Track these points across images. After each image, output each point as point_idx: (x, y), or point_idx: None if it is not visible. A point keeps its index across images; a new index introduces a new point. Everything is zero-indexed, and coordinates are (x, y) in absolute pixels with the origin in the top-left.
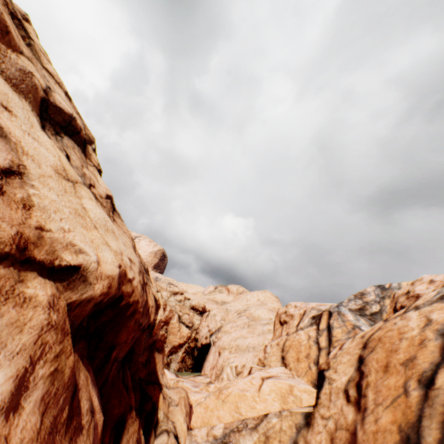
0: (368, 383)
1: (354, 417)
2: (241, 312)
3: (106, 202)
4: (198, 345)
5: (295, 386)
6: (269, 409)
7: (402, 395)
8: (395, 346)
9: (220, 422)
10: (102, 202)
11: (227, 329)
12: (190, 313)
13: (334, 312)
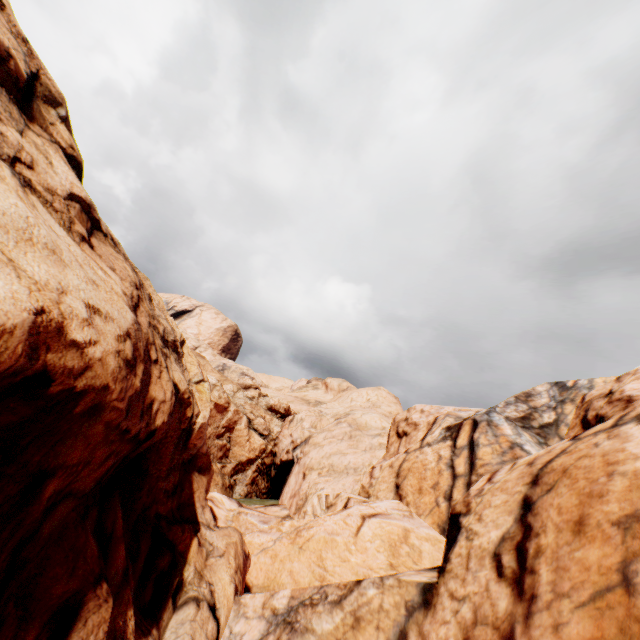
0: (539, 549)
1: (510, 607)
2: (341, 417)
3: (65, 206)
4: (276, 461)
5: (412, 530)
6: (370, 564)
7: (617, 589)
8: (599, 487)
9: (293, 579)
10: (50, 201)
11: (318, 440)
12: (266, 417)
13: (482, 421)
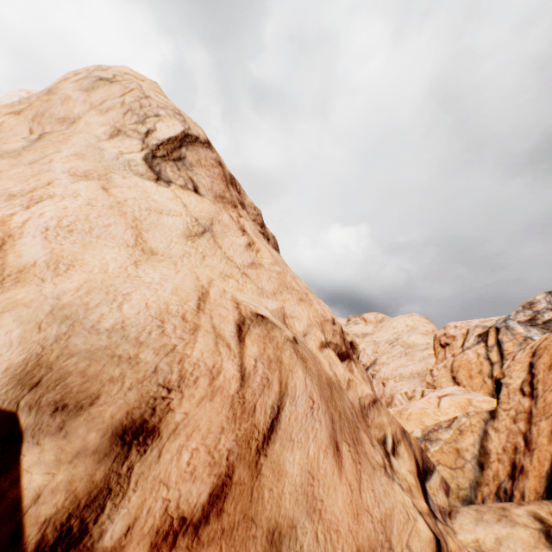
0: (537, 380)
1: (529, 403)
2: (393, 342)
3: None
4: None
5: (472, 398)
6: None
7: None
8: None
9: None
10: None
11: (383, 361)
12: None
13: (501, 328)
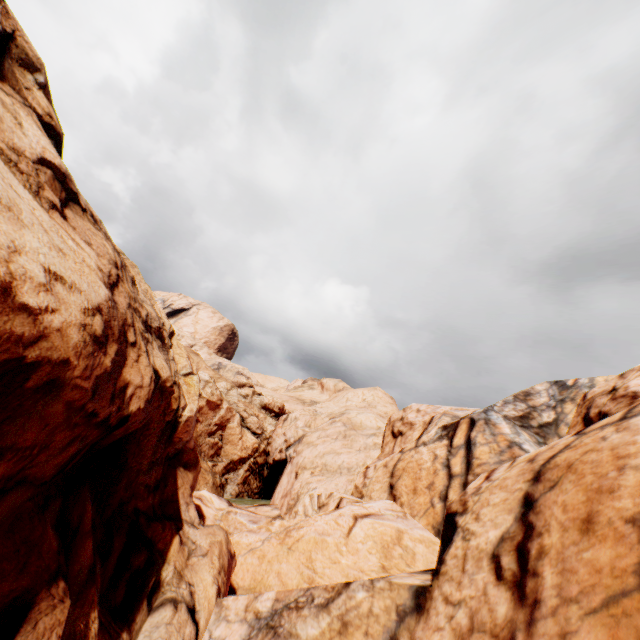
0: (542, 550)
1: (510, 613)
2: (336, 416)
3: (34, 169)
4: (269, 461)
5: (406, 531)
6: (361, 566)
7: (635, 594)
8: (610, 482)
9: (280, 581)
10: (14, 161)
11: (311, 439)
12: (260, 415)
13: (480, 420)
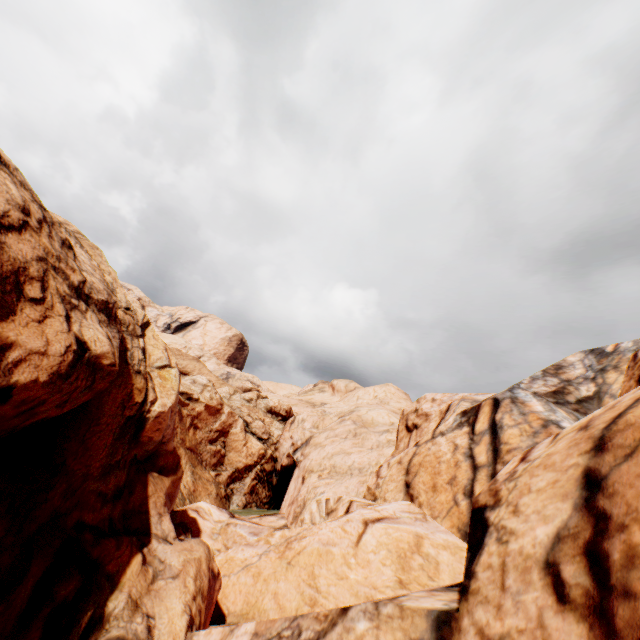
0: (635, 553)
1: None
2: (345, 415)
3: None
4: (277, 467)
5: (426, 536)
6: (373, 582)
7: None
8: None
9: (277, 604)
10: None
11: (319, 440)
12: (266, 419)
13: (505, 399)
